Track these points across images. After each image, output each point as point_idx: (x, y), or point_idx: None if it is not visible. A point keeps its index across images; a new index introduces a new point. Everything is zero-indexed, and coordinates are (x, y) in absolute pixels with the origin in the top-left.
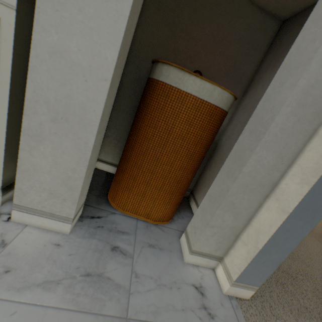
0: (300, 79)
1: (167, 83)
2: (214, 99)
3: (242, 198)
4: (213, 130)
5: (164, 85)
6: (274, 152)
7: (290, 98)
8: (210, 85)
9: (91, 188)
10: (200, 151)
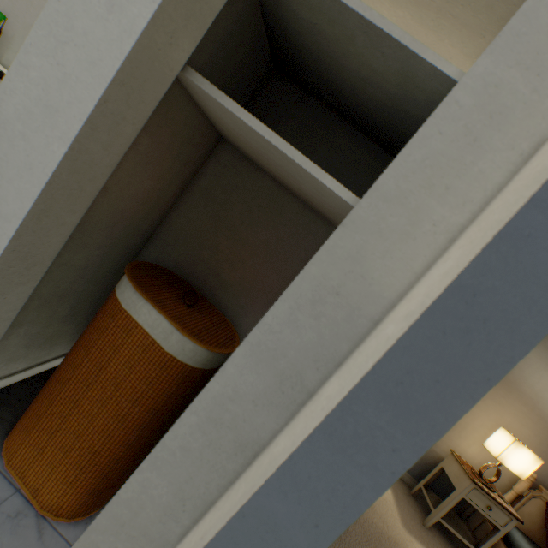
0: (212, 380)
1: (120, 300)
2: (170, 345)
3: (114, 545)
4: (169, 388)
5: (116, 301)
6: (171, 482)
7: (197, 402)
8: (168, 323)
9: (6, 401)
10: (142, 414)
